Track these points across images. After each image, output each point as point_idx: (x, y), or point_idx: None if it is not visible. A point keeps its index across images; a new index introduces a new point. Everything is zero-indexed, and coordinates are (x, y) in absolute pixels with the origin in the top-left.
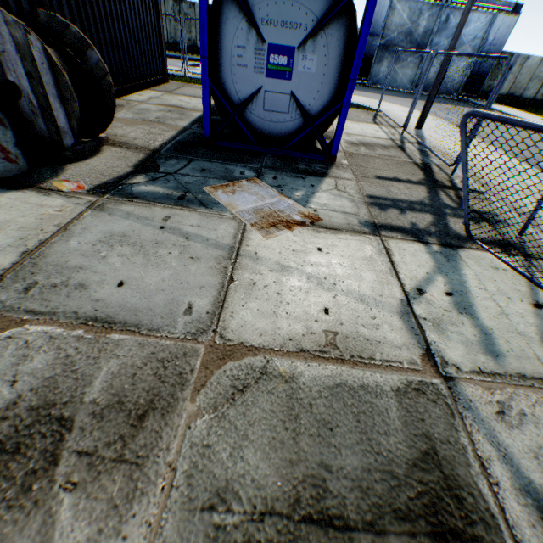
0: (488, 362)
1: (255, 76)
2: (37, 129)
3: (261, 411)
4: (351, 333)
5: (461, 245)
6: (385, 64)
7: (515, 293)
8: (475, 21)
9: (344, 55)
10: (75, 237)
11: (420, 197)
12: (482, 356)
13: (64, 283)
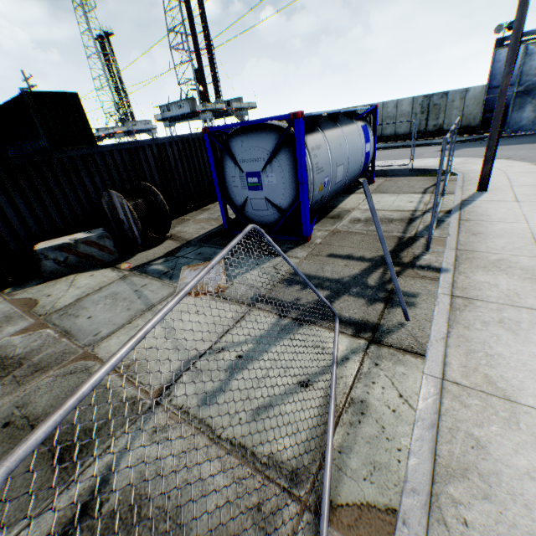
0: (194, 404)
1: (243, 191)
2: (130, 237)
3: (68, 383)
4: (145, 363)
5: (314, 322)
6: (527, 108)
7: (300, 369)
8: None
9: (295, 168)
10: (100, 293)
11: (346, 274)
12: (196, 400)
13: (75, 314)
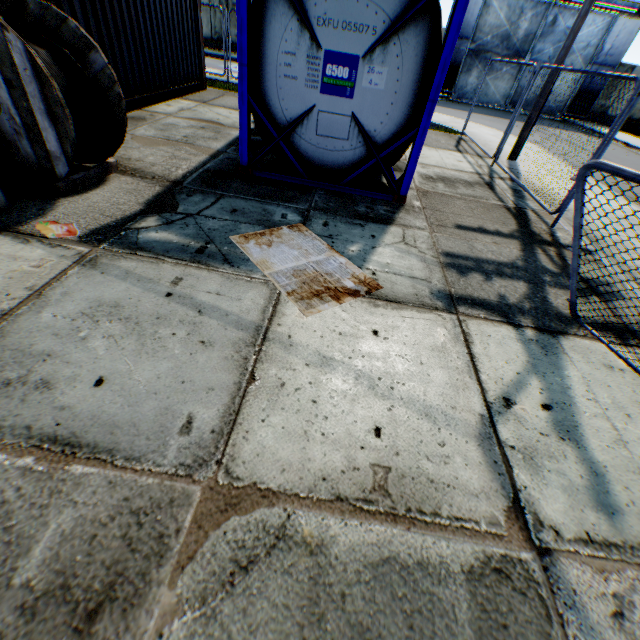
0: (600, 523)
1: (307, 92)
2: (22, 152)
3: (270, 605)
4: (410, 469)
5: (563, 330)
6: (474, 73)
7: (636, 407)
8: (589, 24)
9: (423, 68)
10: (51, 307)
11: (511, 256)
12: (591, 513)
13: (22, 379)
